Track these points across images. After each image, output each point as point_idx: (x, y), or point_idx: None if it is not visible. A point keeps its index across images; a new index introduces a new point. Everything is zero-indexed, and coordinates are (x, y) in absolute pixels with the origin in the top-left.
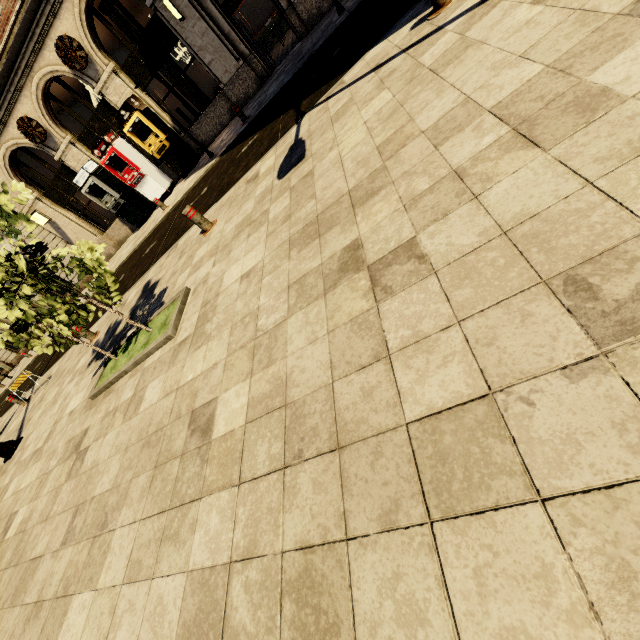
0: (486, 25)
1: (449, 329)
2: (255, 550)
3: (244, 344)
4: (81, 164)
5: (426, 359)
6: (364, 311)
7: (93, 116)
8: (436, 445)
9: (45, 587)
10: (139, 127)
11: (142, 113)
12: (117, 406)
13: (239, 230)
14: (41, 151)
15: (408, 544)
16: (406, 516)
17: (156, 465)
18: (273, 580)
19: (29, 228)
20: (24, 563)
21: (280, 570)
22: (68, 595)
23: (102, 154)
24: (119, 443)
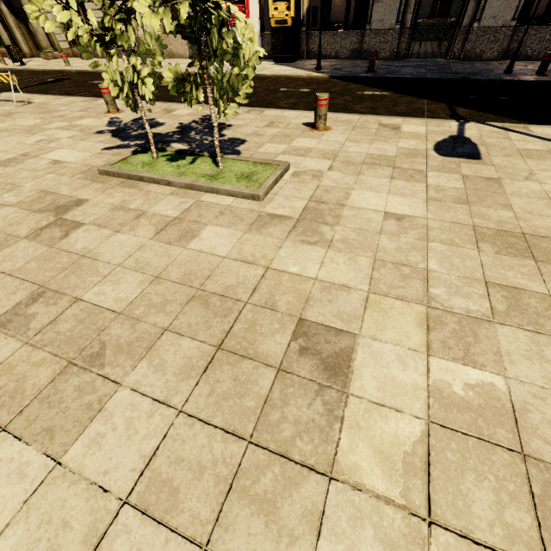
0: None
1: None
2: None
3: (406, 298)
4: None
5: None
6: None
7: None
8: None
9: None
10: None
11: None
12: (145, 211)
13: (374, 161)
14: None
15: None
16: None
17: (221, 345)
18: None
19: None
20: None
21: None
22: None
23: None
24: (144, 260)
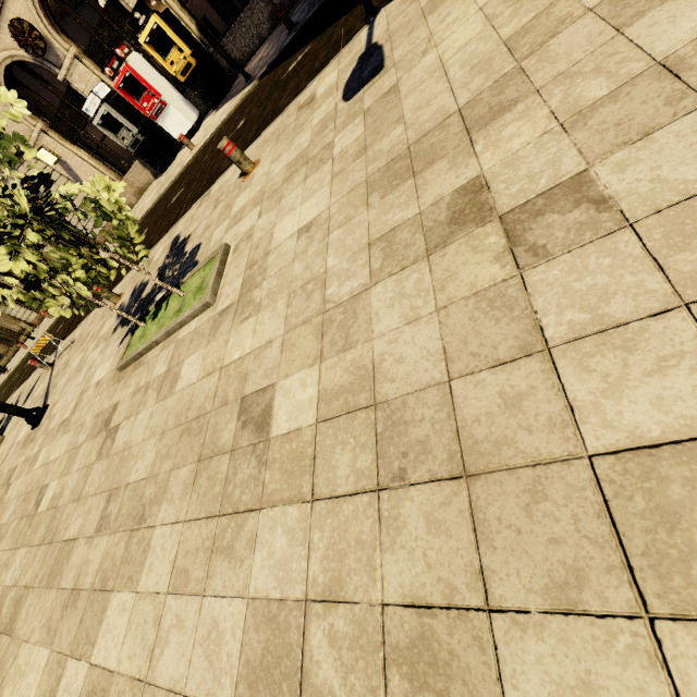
0: None
1: (667, 315)
2: (341, 592)
3: (308, 318)
4: (90, 87)
5: (622, 360)
6: (498, 281)
7: (101, 20)
8: (652, 497)
9: (81, 575)
10: (158, 37)
11: (161, 17)
12: (149, 382)
13: (292, 171)
14: (42, 69)
15: (605, 643)
16: (598, 598)
17: (200, 458)
18: (371, 639)
19: (28, 154)
20: (58, 543)
21: (381, 628)
22: (106, 590)
23: (114, 73)
24: (154, 425)
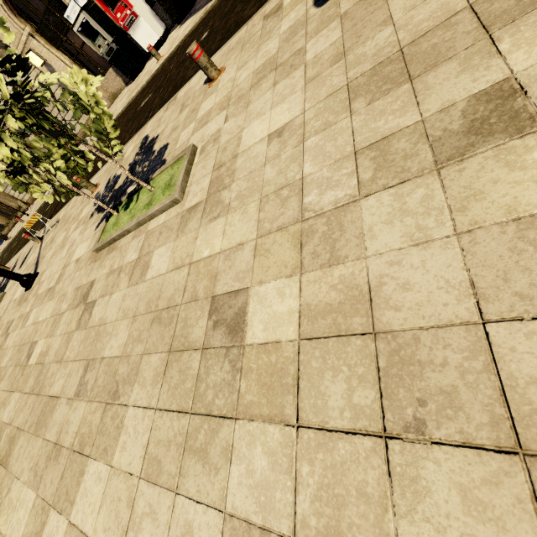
0: None
1: None
2: None
3: (284, 225)
4: None
5: None
6: None
7: None
8: None
9: (62, 432)
10: None
11: None
12: (121, 266)
13: (259, 77)
14: None
15: None
16: None
17: (170, 349)
18: None
19: (7, 38)
20: (44, 397)
21: None
22: (84, 455)
23: None
24: (126, 308)
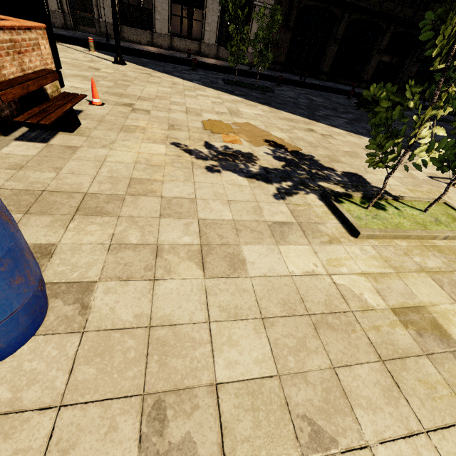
0: (79, 54)
1: None
2: None
3: None
4: None
5: None
6: None
7: None
8: None
9: None
10: None
11: None
12: None
13: None
14: None
15: None
16: None
17: None
18: None
19: None
20: None
21: None
22: None
23: None
24: None
